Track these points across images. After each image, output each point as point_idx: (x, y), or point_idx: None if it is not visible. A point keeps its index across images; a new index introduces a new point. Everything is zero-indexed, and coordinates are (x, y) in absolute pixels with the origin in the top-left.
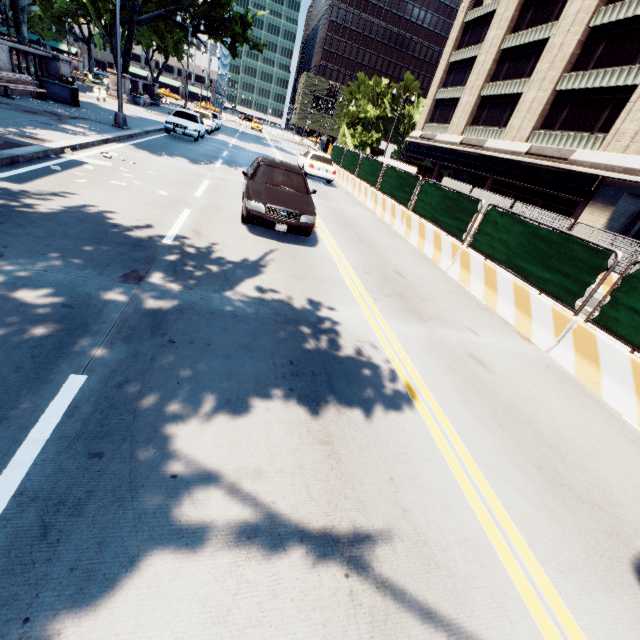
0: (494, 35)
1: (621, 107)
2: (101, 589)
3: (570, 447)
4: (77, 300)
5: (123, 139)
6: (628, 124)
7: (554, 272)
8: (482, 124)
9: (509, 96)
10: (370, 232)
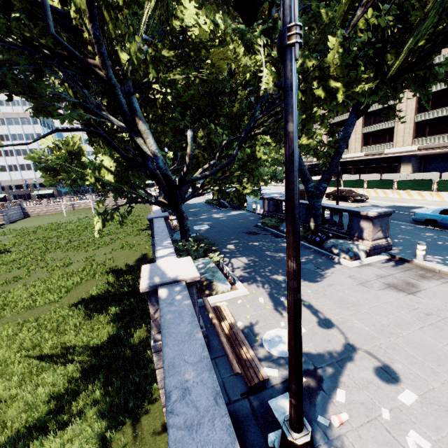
0: None
1: (392, 133)
2: None
3: (446, 205)
4: None
5: None
6: (398, 138)
7: (423, 186)
8: None
9: None
10: None
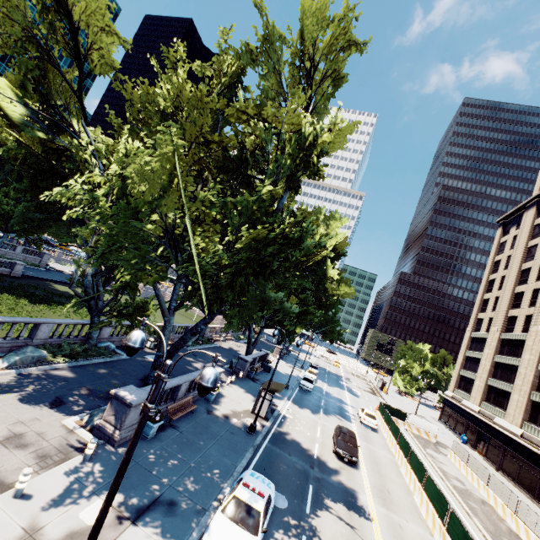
0: (487, 352)
1: None
2: (322, 510)
3: None
4: (305, 470)
5: (288, 397)
6: None
7: (440, 507)
8: (492, 403)
9: (505, 391)
10: (385, 468)
